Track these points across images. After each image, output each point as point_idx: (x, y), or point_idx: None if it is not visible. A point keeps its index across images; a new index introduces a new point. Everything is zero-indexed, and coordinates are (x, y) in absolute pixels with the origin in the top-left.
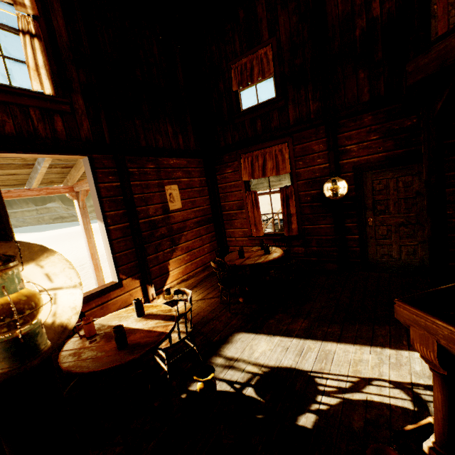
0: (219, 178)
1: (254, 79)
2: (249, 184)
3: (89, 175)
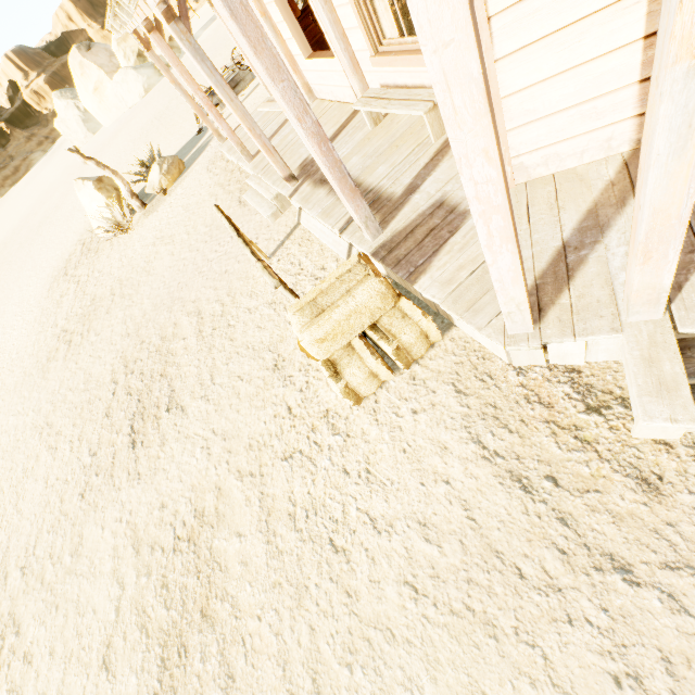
0: None
1: None
2: None
3: None
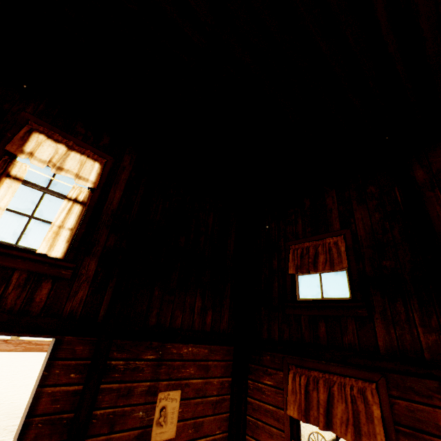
0: (251, 386)
1: (319, 267)
2: (298, 424)
3: (42, 368)
